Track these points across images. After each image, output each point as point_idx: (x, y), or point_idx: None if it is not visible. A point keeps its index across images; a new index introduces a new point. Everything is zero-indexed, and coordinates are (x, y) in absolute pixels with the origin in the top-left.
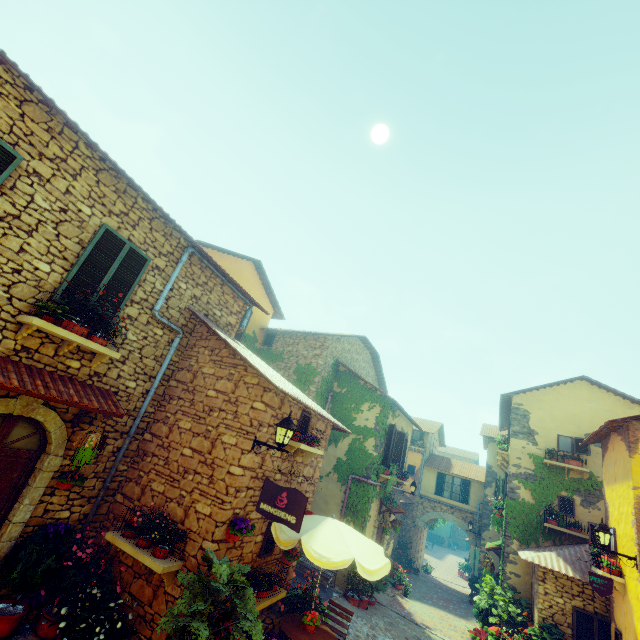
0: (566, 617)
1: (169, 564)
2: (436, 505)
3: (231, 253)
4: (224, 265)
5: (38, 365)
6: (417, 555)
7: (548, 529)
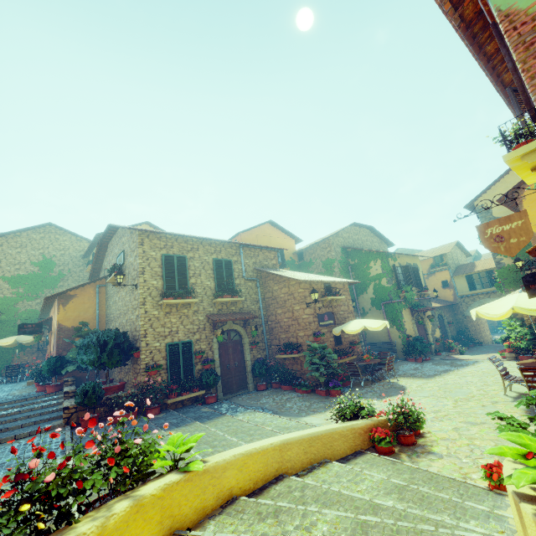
0: None
1: (299, 354)
2: (474, 297)
3: (255, 227)
4: (255, 235)
5: (225, 313)
6: (480, 335)
7: None
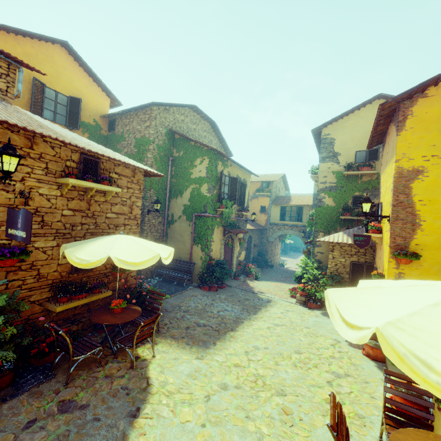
0: (346, 269)
1: None
2: (281, 227)
3: (26, 34)
4: (25, 50)
5: None
6: (273, 258)
7: (344, 220)
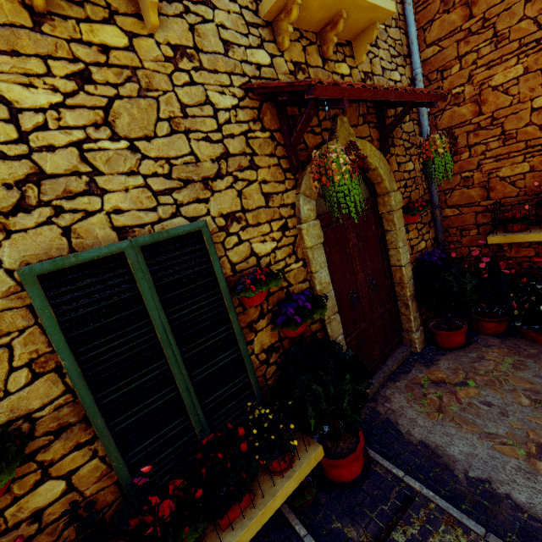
0: None
1: None
2: None
3: None
4: None
5: None
6: None
7: None
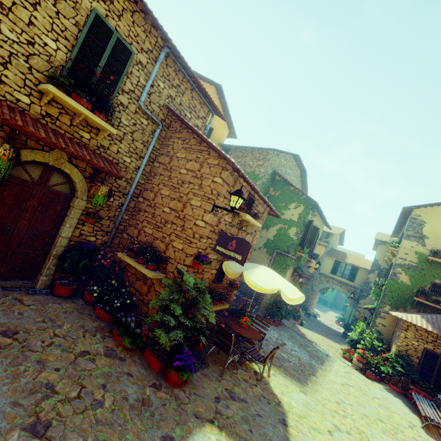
0: (417, 353)
1: (156, 274)
2: (330, 280)
3: (198, 76)
4: None
5: (60, 131)
6: (310, 307)
7: (416, 302)
